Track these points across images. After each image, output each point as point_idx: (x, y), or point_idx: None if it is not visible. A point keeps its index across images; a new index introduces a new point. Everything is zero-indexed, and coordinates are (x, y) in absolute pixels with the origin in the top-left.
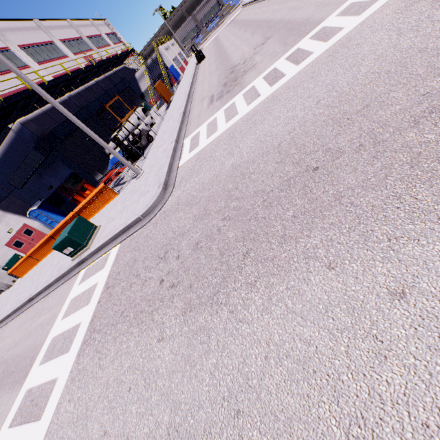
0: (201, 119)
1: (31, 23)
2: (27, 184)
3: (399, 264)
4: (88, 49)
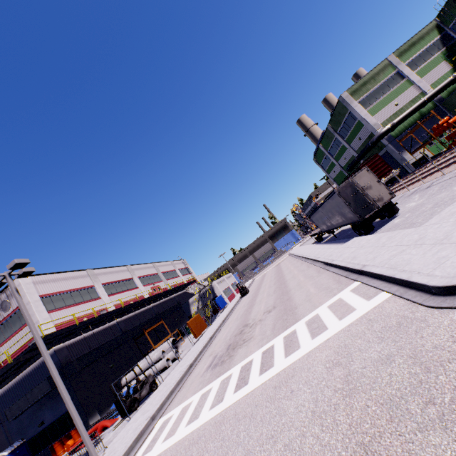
0: (188, 391)
1: (124, 267)
2: (23, 414)
3: None
4: (158, 281)
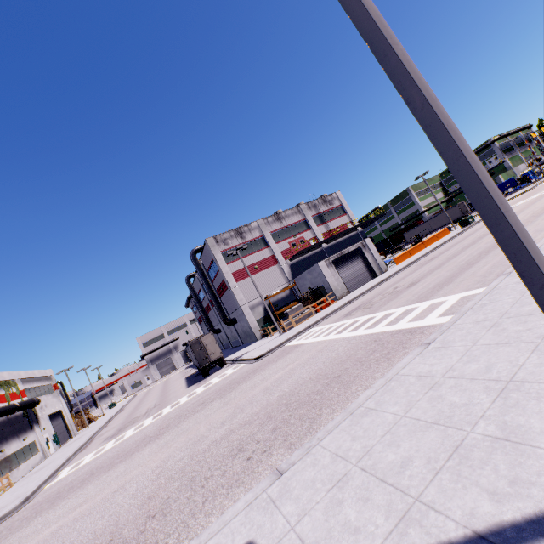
0: None
1: None
2: None
3: None
4: None
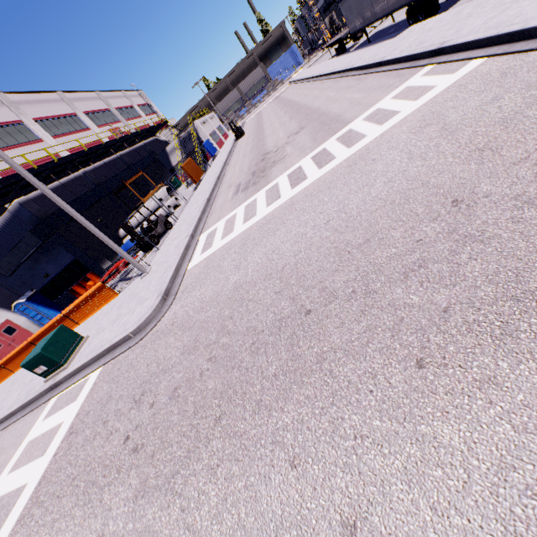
0: (222, 212)
1: (53, 95)
2: (17, 271)
3: (358, 478)
4: (115, 121)
